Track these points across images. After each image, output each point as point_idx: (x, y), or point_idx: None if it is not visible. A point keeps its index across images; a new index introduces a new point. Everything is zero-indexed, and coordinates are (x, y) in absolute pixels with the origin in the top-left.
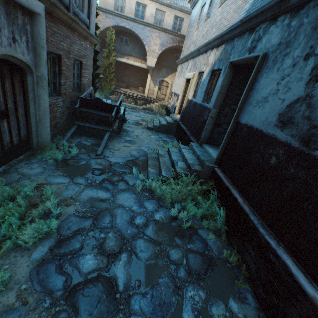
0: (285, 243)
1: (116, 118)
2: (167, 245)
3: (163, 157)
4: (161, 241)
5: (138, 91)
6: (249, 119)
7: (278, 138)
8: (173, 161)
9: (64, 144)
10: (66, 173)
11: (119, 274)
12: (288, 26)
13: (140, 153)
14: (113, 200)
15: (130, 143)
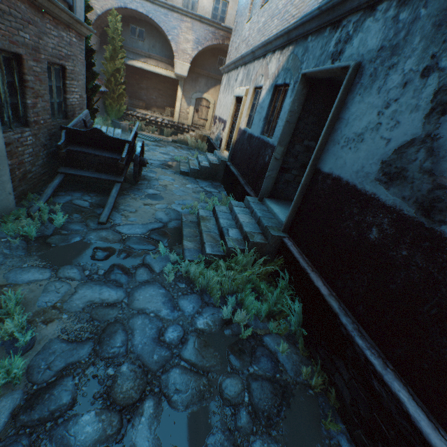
0: (395, 362)
1: (129, 159)
2: (218, 372)
3: (206, 221)
4: (208, 367)
5: (164, 114)
6: (334, 165)
7: (380, 200)
8: (222, 228)
9: (41, 208)
10: (46, 260)
11: (140, 442)
12: (395, 19)
13: (170, 215)
14: (128, 303)
15: (154, 199)
